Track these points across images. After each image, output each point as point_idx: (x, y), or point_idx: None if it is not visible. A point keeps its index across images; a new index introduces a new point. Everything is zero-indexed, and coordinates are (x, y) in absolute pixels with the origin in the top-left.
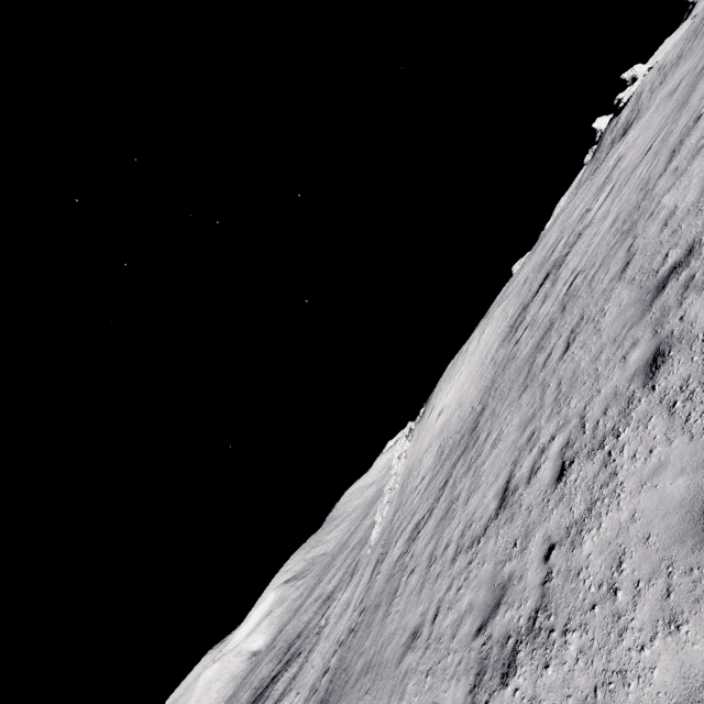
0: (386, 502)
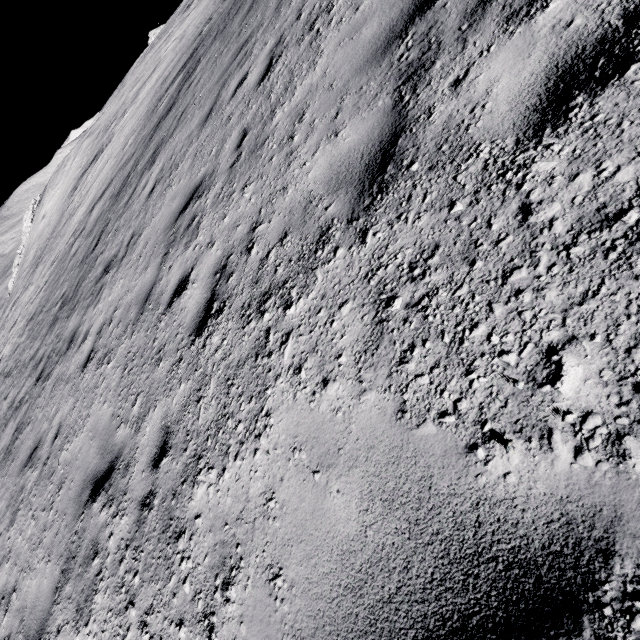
0: (17, 265)
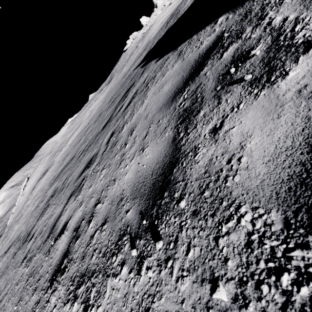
0: (12, 213)
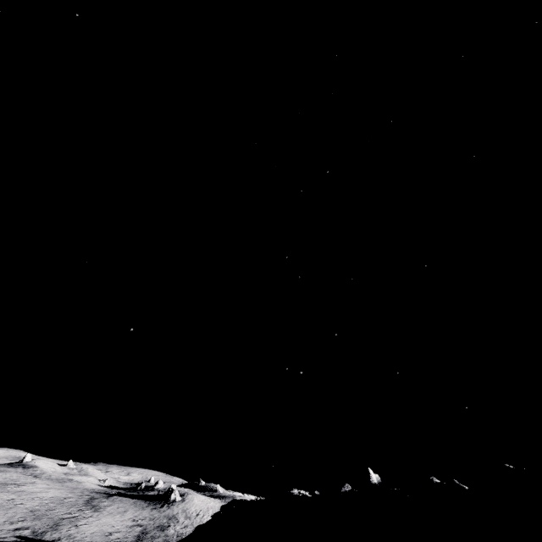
0: None
